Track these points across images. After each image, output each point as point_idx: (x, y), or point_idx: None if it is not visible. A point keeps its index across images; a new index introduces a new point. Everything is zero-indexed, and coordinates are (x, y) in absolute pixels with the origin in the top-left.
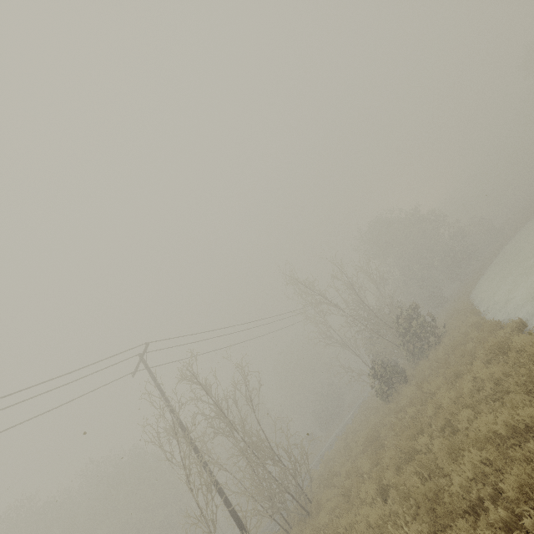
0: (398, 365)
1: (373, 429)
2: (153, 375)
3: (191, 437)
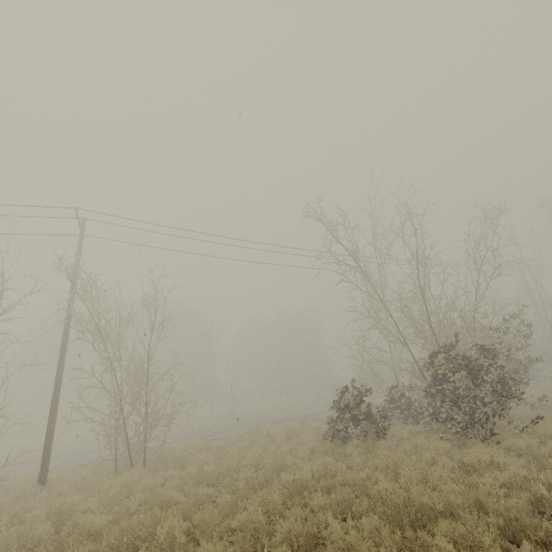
0: (421, 407)
1: (255, 461)
2: (79, 246)
3: (68, 326)
